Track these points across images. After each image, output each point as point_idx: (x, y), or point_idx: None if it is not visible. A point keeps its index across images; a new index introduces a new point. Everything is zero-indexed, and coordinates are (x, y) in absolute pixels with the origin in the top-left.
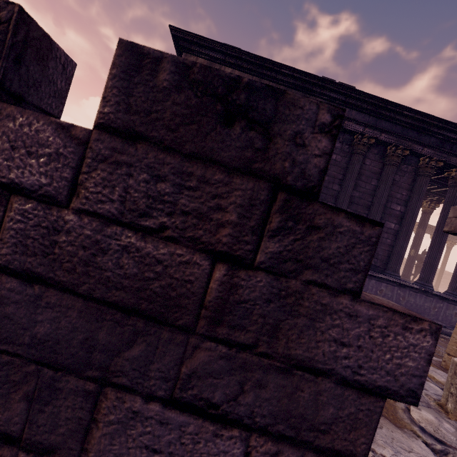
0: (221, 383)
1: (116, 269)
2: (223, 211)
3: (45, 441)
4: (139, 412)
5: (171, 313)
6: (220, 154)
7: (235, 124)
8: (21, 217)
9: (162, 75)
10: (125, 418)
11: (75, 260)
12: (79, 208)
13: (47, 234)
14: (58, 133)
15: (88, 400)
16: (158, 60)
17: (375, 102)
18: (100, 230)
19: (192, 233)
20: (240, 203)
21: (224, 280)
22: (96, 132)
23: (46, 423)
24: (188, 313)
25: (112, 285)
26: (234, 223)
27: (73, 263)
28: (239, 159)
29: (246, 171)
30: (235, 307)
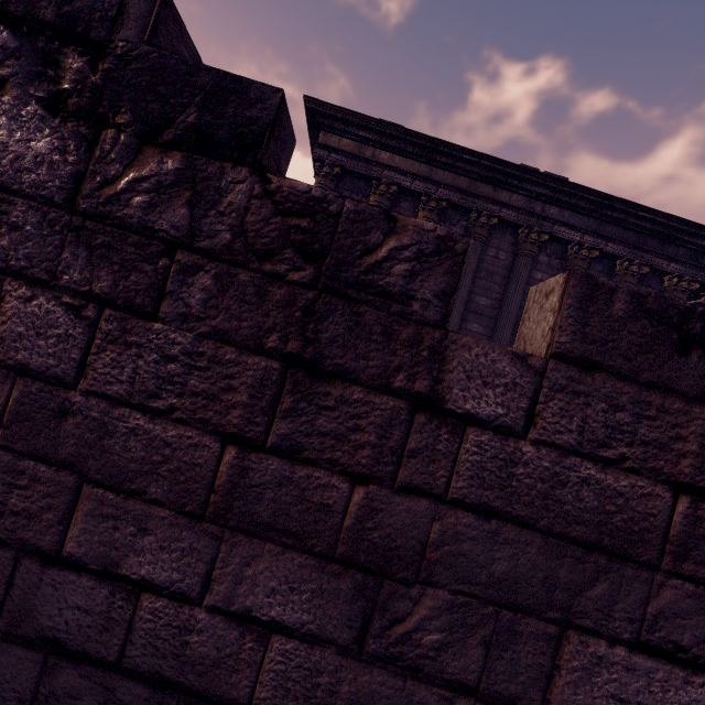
0: (689, 623)
1: (575, 502)
2: (684, 441)
3: (504, 691)
4: (604, 657)
5: (634, 549)
6: (678, 383)
7: (692, 353)
8: (477, 449)
9: (617, 305)
10: (589, 664)
11: (533, 493)
12: (537, 439)
13: (504, 466)
14: (514, 362)
15: (549, 645)
16: (612, 290)
17: (597, 199)
18: (558, 462)
19: (653, 464)
20: (700, 432)
21: (688, 513)
22: (552, 361)
23: (505, 671)
24: (652, 548)
25: (572, 519)
26: (695, 453)
27: (532, 497)
28: (697, 388)
29: (704, 400)
30: (700, 541)
